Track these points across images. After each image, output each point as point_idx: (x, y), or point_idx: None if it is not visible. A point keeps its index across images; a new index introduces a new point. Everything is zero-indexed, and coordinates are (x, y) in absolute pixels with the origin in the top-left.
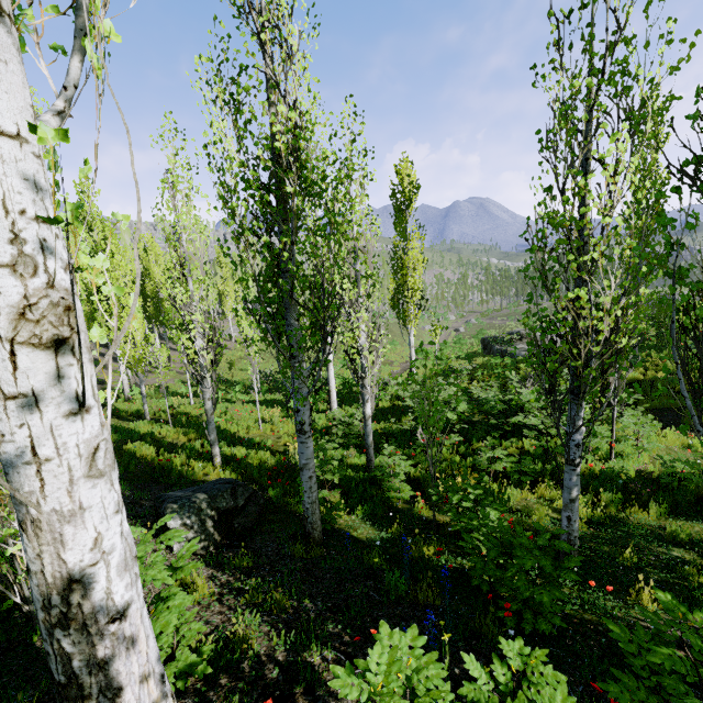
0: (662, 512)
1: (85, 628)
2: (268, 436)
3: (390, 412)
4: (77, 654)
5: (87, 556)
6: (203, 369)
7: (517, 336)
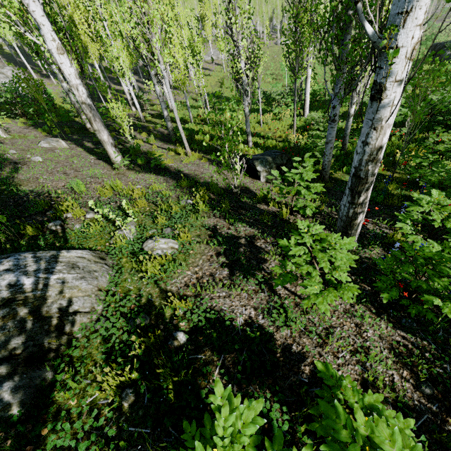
0: None
1: (376, 163)
2: (267, 132)
3: None
4: (370, 170)
5: (385, 140)
6: (247, 85)
7: None
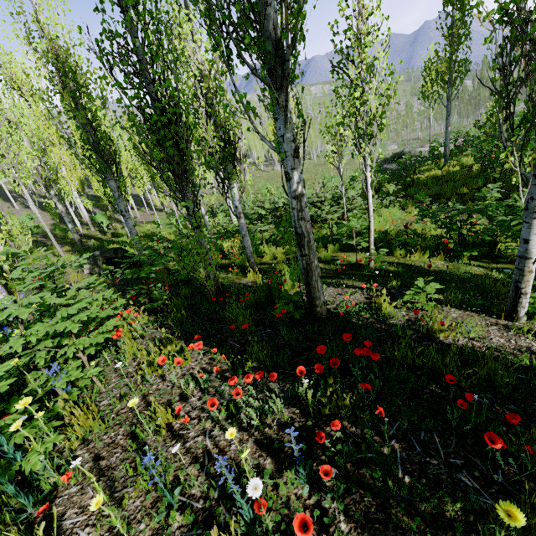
0: (336, 249)
1: None
2: None
3: (259, 218)
4: None
5: None
6: None
7: (401, 155)
